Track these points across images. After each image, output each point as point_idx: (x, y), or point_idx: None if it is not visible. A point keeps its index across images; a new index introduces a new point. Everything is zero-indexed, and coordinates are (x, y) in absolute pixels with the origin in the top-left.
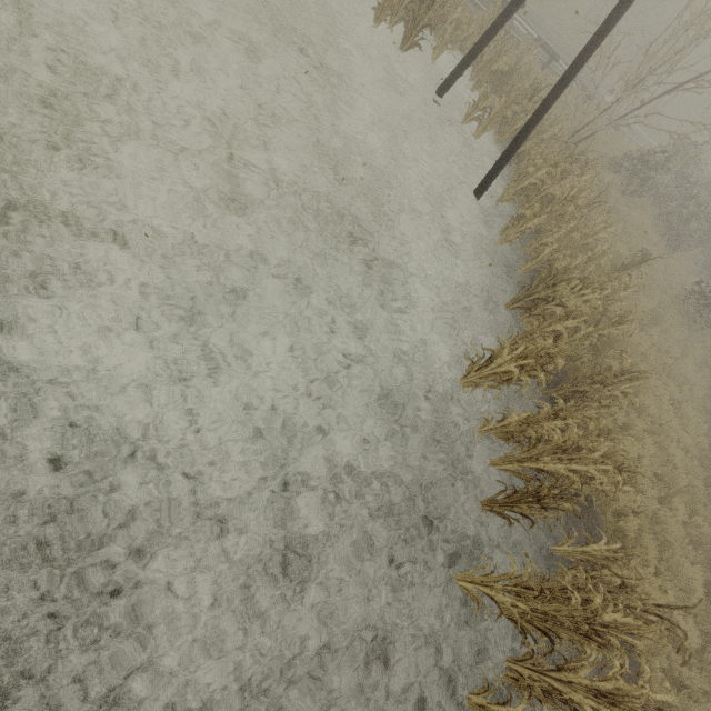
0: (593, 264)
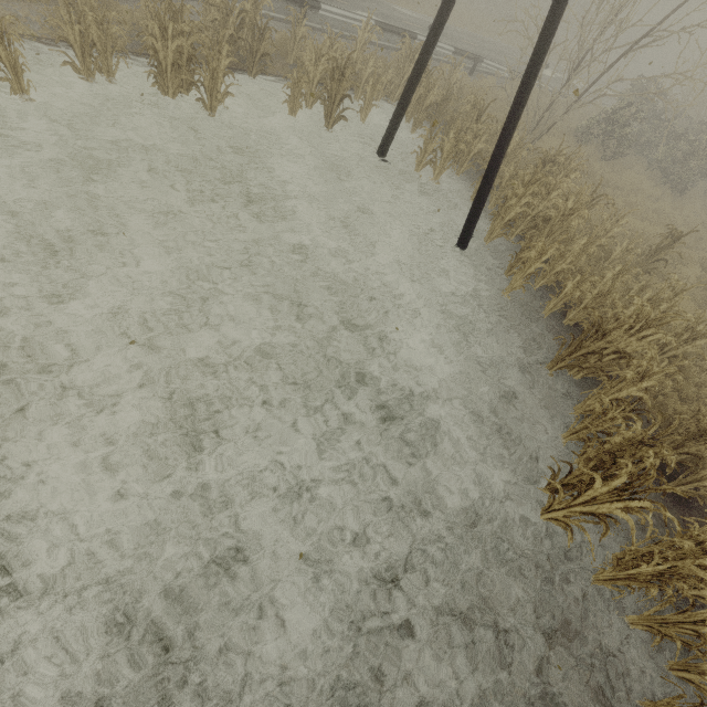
0: (627, 275)
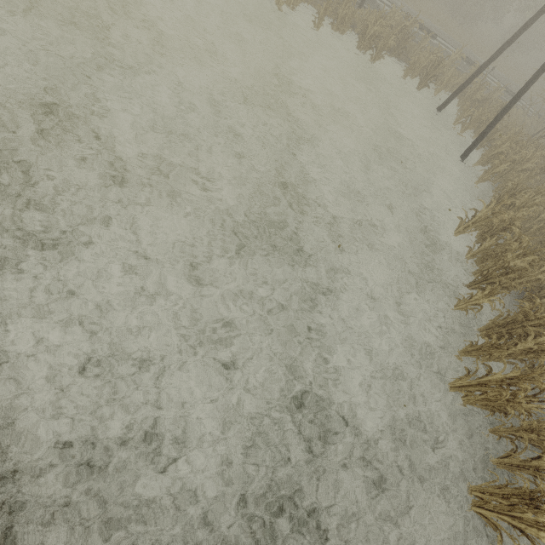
0: (544, 197)
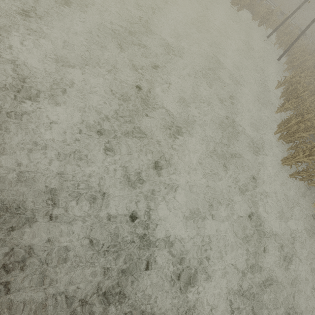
0: None
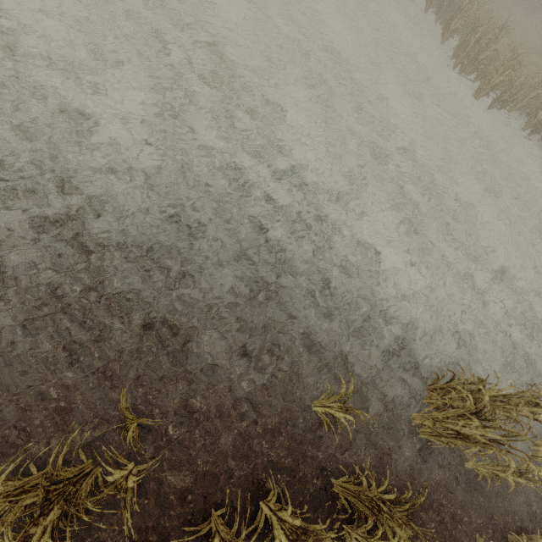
0: None
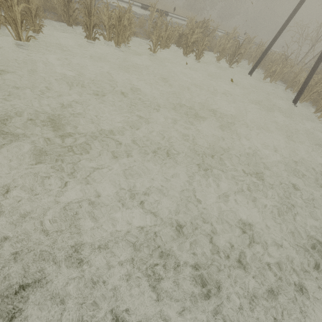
0: None
